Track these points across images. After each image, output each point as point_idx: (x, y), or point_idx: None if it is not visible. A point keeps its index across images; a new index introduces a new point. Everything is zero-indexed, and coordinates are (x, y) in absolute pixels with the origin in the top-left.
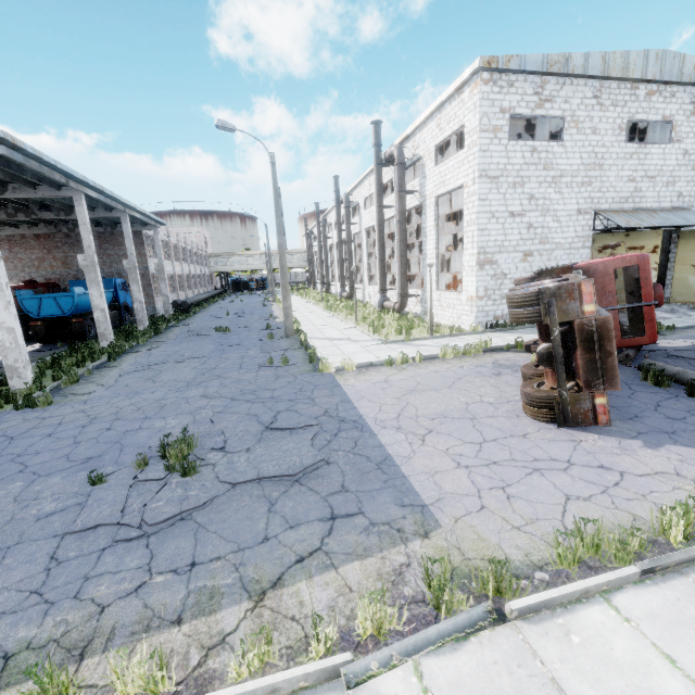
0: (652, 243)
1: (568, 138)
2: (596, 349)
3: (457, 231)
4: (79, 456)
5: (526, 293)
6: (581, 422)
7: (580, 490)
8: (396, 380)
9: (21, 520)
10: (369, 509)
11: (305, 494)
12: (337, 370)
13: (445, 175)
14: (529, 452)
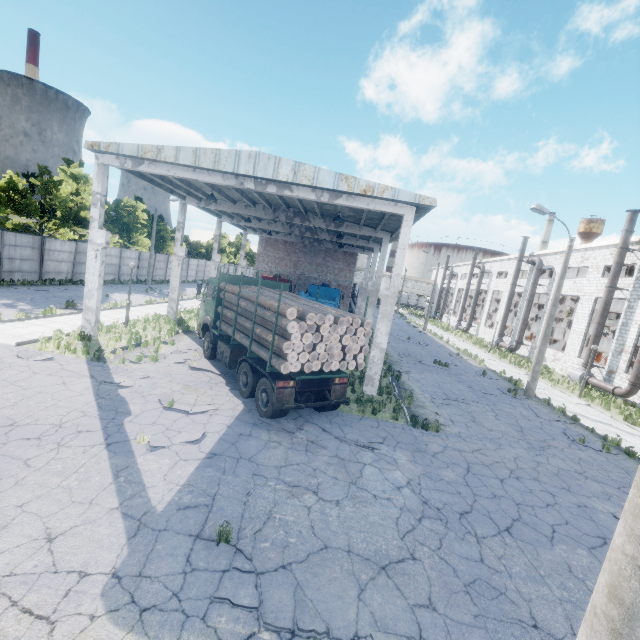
0: None
1: None
2: None
3: None
4: (585, 530)
5: None
6: None
7: None
8: None
9: None
10: None
11: None
12: None
13: None
14: None
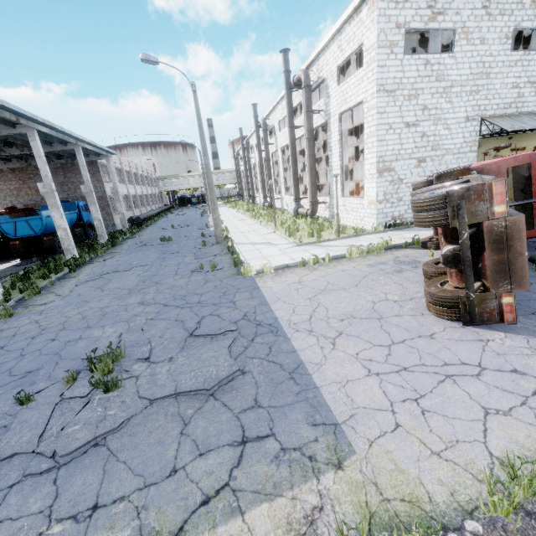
0: (532, 144)
1: (458, 49)
2: (505, 250)
3: (359, 144)
4: (20, 370)
5: (432, 197)
6: (486, 321)
7: (498, 401)
8: (309, 281)
9: None
10: (281, 430)
11: (218, 411)
12: (257, 273)
13: (347, 93)
14: (438, 355)
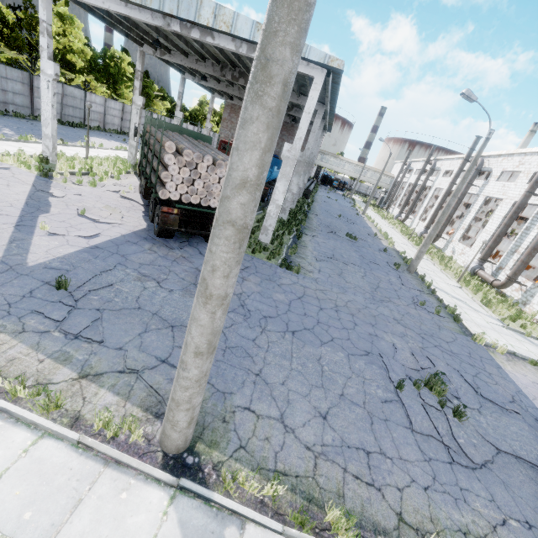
0: None
1: None
2: None
3: None
4: (358, 345)
5: None
6: None
7: None
8: None
9: (371, 396)
10: None
11: None
12: (485, 345)
13: None
14: None
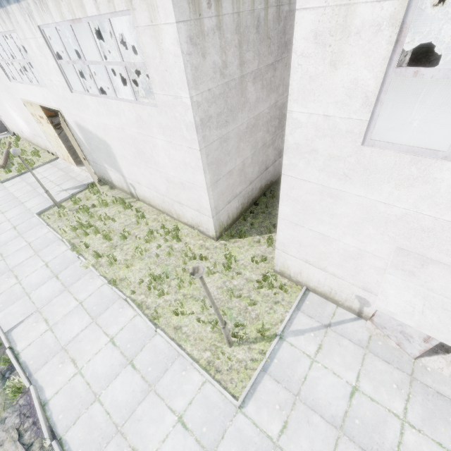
0: None
1: None
2: None
3: None
4: None
5: None
6: None
7: None
8: None
9: None
10: None
11: None
12: None
13: None
14: None
